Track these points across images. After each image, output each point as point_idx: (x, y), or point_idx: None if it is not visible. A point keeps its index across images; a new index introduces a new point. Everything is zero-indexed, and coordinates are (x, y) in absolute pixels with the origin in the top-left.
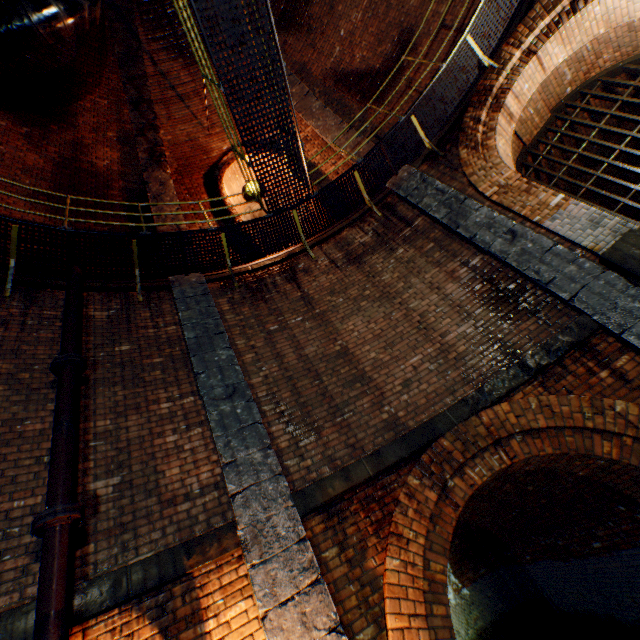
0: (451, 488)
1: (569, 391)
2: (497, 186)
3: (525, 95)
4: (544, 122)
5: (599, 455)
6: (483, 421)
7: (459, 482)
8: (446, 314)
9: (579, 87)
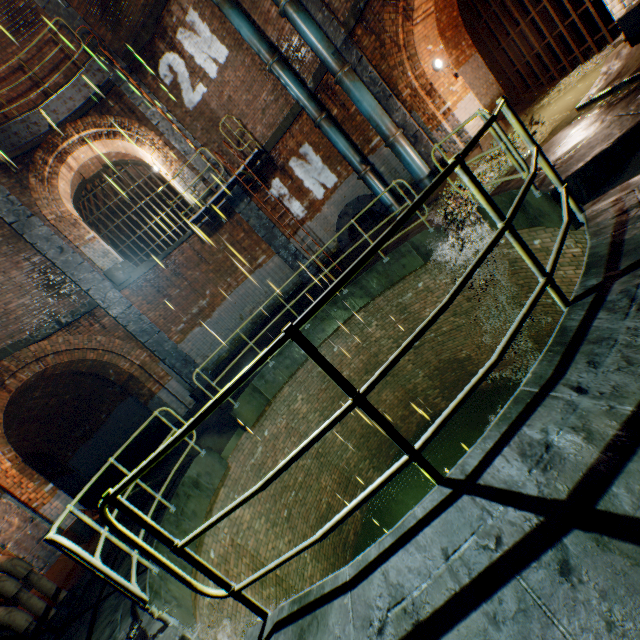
0: (9, 384)
1: (82, 333)
2: (57, 215)
3: (83, 160)
4: (100, 170)
5: (90, 359)
6: (33, 350)
7: (15, 381)
8: (12, 291)
9: (121, 161)
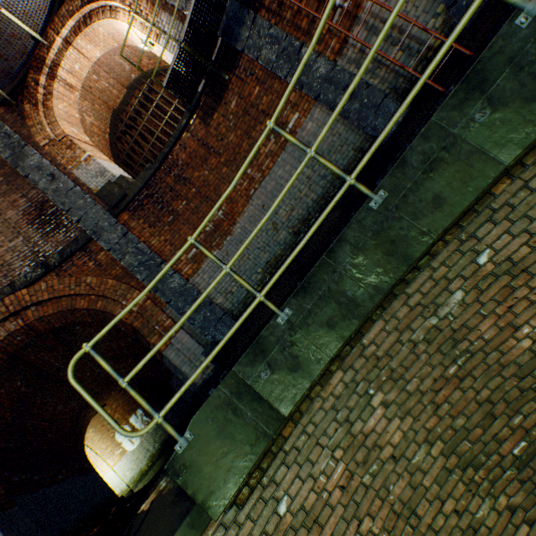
0: None
1: (72, 276)
2: (49, 139)
3: (80, 73)
4: (124, 95)
5: (79, 308)
6: (6, 303)
7: None
8: (3, 233)
9: (140, 76)
